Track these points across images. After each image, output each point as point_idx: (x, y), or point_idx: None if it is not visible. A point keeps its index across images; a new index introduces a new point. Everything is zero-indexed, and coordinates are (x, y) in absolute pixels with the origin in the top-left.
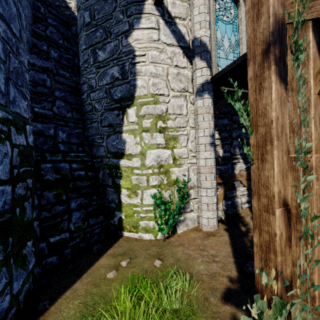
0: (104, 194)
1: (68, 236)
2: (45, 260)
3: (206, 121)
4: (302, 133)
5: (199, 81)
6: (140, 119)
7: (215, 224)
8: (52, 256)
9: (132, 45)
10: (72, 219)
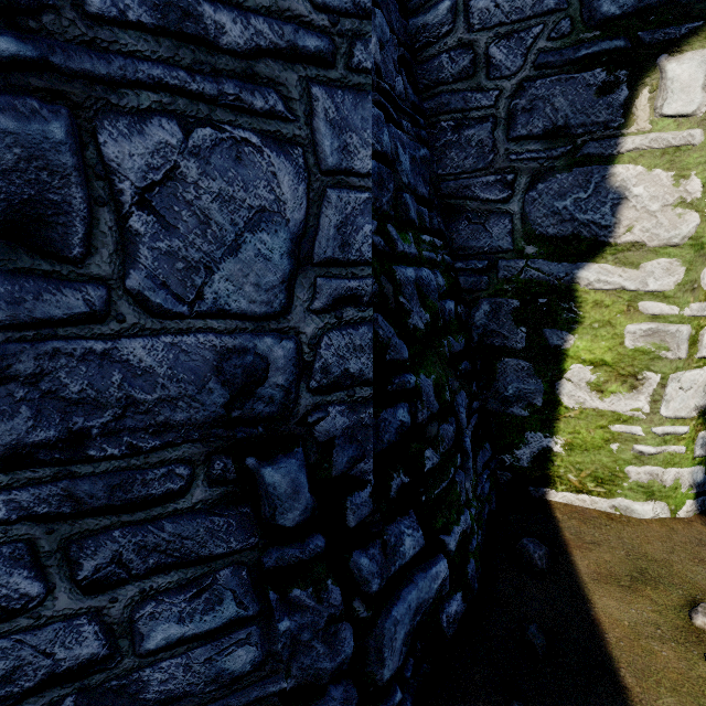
0: (487, 376)
1: (469, 523)
2: (444, 611)
3: None
4: None
5: None
6: None
7: None
8: (453, 594)
9: None
10: (470, 466)
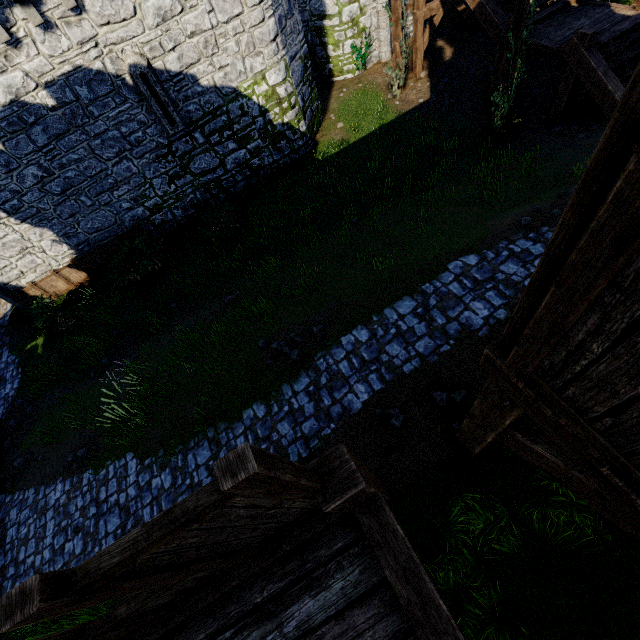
0: (315, 53)
1: None
2: None
3: None
4: None
5: None
6: None
7: (389, 56)
8: None
9: None
10: None
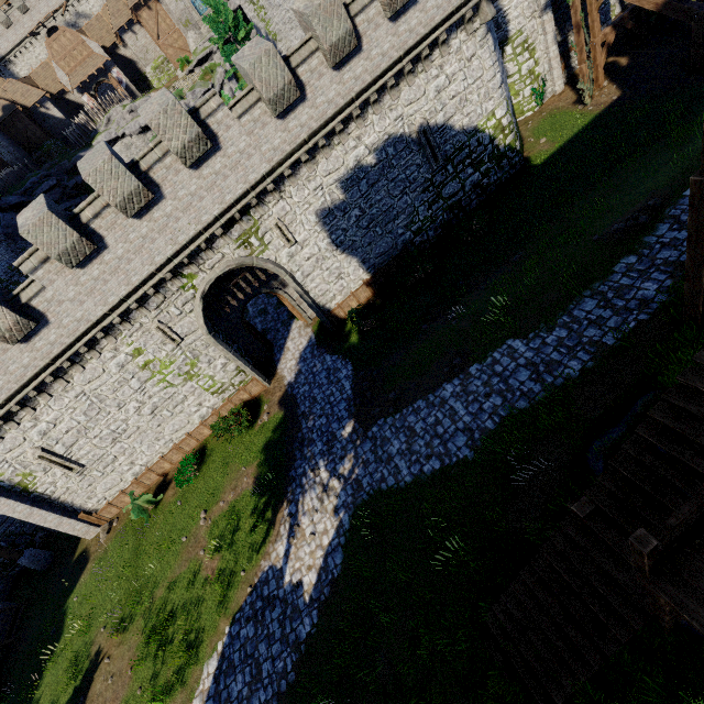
0: None
1: None
2: None
3: (550, 28)
4: (593, 31)
5: (543, 3)
6: (515, 51)
7: (563, 87)
8: None
9: (501, 5)
10: None
